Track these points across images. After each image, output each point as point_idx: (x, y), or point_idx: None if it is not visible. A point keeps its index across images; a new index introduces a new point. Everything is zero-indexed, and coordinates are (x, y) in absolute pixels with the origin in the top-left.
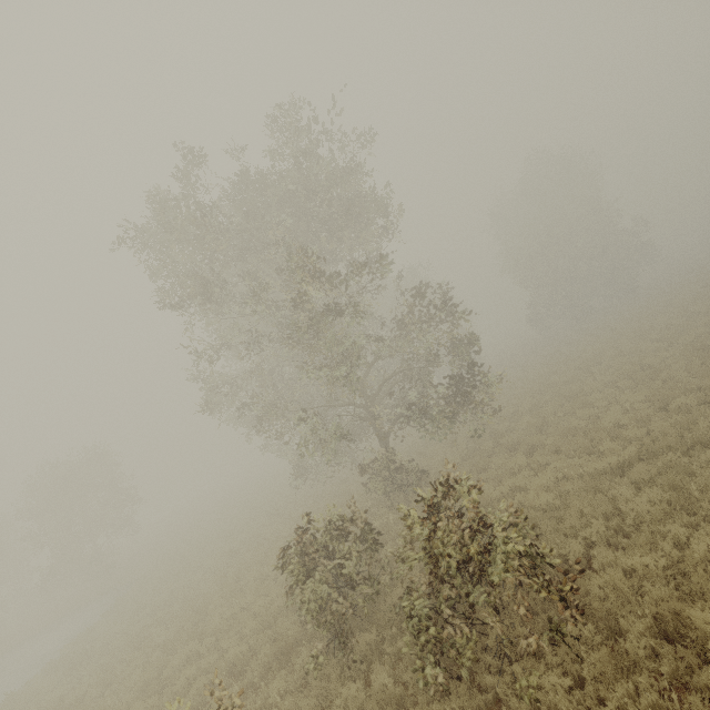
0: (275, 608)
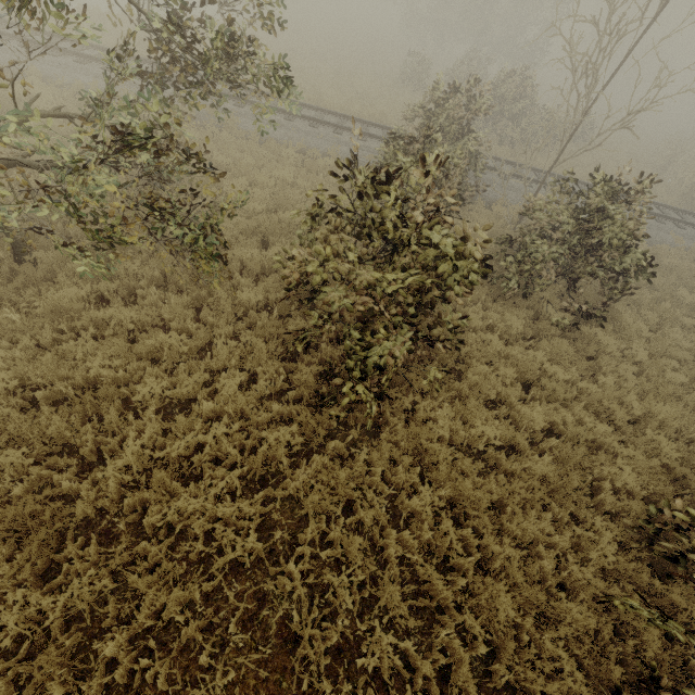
0: None
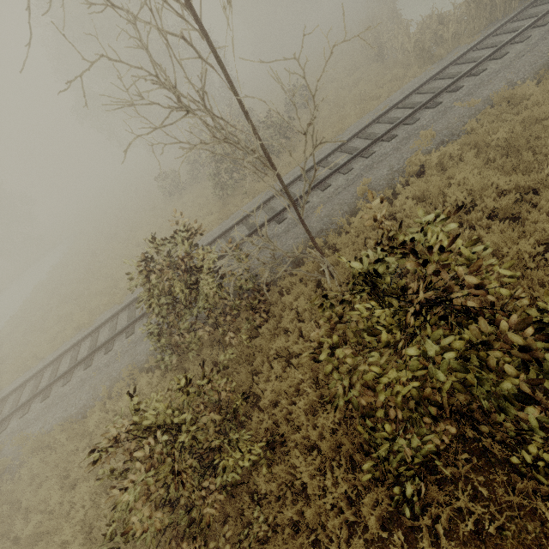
0: (182, 171)
